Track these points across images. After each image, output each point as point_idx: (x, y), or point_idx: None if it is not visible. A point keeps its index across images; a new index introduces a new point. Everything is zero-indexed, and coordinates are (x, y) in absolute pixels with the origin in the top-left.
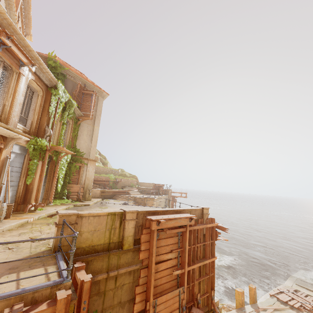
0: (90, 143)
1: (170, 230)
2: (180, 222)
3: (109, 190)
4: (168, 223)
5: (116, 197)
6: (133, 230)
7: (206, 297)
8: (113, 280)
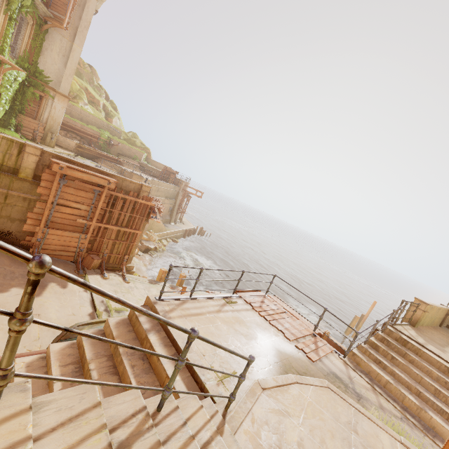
0: (63, 67)
1: (81, 182)
2: (94, 180)
3: (92, 148)
4: (76, 174)
5: (99, 160)
6: (34, 164)
7: (119, 258)
8: (3, 197)
